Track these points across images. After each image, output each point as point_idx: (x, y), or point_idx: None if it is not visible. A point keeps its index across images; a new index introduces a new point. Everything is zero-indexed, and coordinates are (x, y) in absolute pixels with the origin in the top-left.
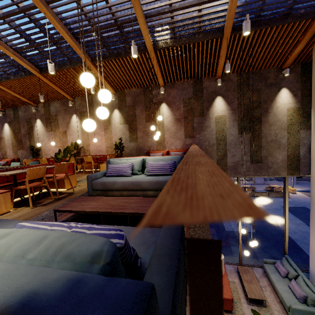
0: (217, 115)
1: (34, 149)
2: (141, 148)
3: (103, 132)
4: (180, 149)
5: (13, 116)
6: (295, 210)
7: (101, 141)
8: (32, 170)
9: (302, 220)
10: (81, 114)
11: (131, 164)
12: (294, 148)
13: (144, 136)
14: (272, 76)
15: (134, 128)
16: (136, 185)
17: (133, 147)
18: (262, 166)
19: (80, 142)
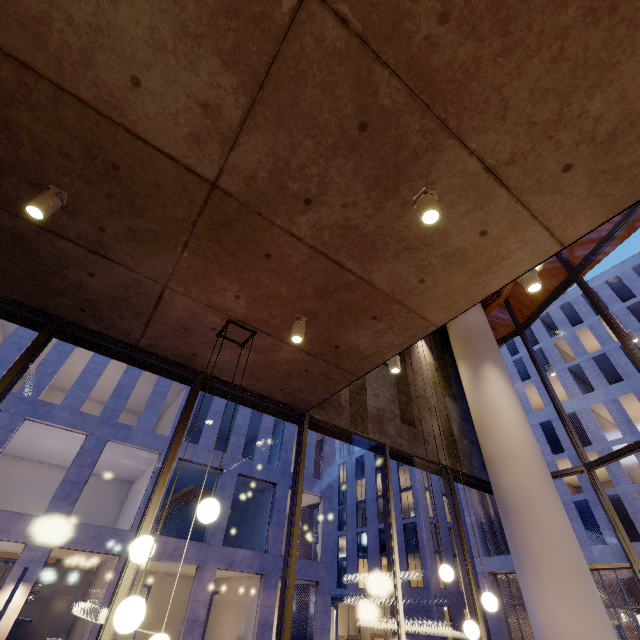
0: None
1: None
2: None
3: None
4: None
5: None
6: None
7: None
8: None
9: None
10: None
11: None
12: (446, 420)
13: None
14: None
15: None
16: None
17: None
18: (417, 434)
19: None
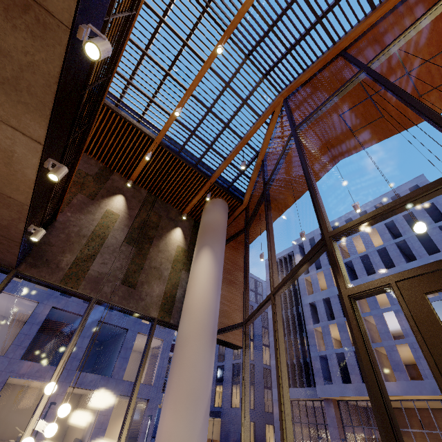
0: (110, 209)
1: None
2: None
3: None
4: None
5: None
6: None
7: None
8: None
9: None
10: None
11: None
12: (173, 286)
13: None
14: (174, 213)
15: None
16: None
17: None
18: (133, 293)
19: None
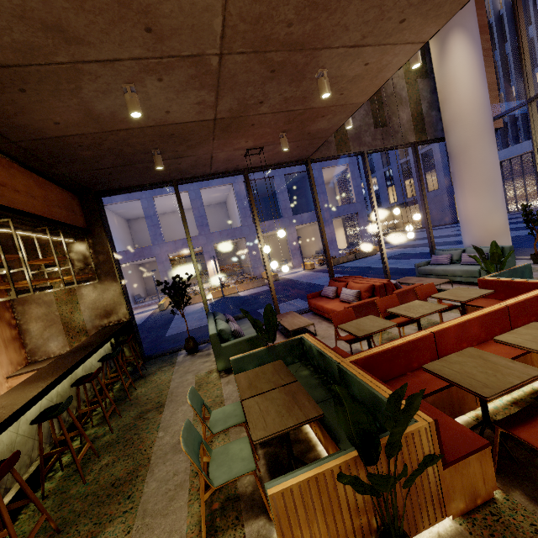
0: None
1: None
2: None
3: None
4: None
5: None
6: (394, 257)
7: None
8: None
9: (409, 259)
10: None
11: None
12: (415, 103)
13: None
14: None
15: None
16: None
17: None
18: (388, 131)
19: None
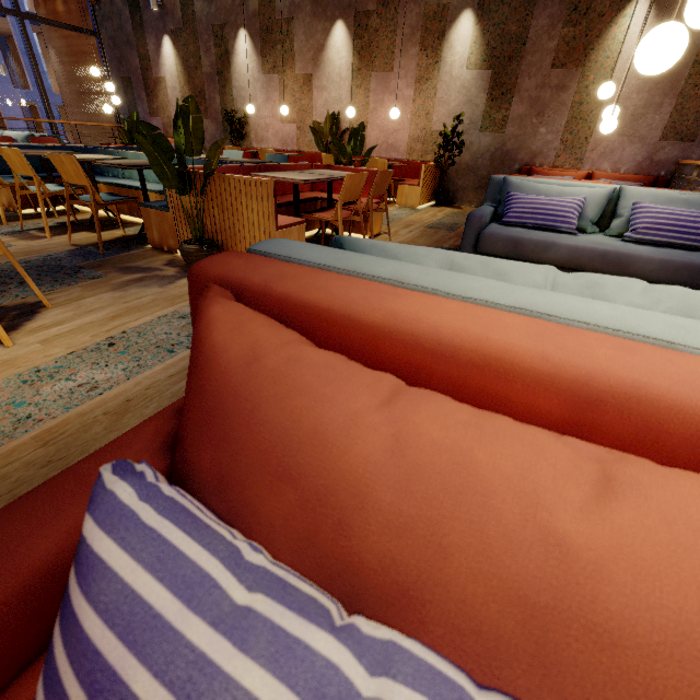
0: None
1: (235, 122)
2: (507, 156)
3: (412, 89)
4: (631, 175)
5: (181, 14)
6: None
7: (400, 120)
8: (352, 178)
9: None
10: (360, 21)
11: (583, 201)
12: None
13: (531, 118)
14: None
15: (507, 85)
16: (614, 263)
17: (486, 148)
18: None
19: (353, 116)
